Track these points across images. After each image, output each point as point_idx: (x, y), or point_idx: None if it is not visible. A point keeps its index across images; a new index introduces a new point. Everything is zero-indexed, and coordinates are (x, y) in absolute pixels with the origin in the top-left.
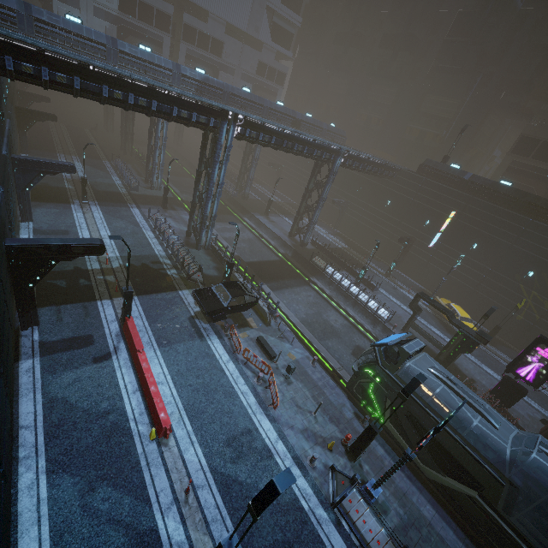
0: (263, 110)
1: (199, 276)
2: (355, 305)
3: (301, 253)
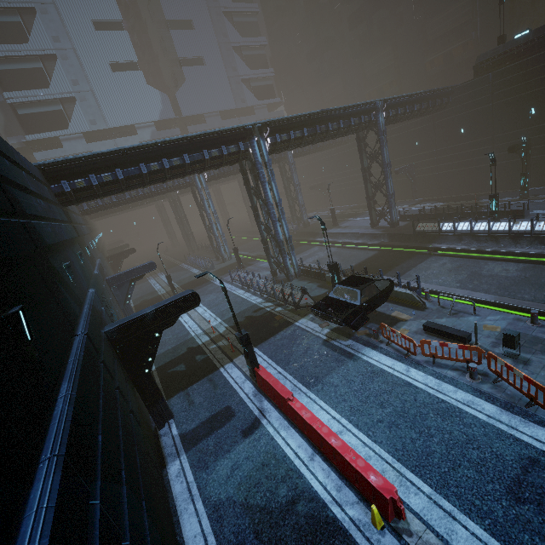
0: None
1: (307, 300)
2: (516, 241)
3: (398, 232)
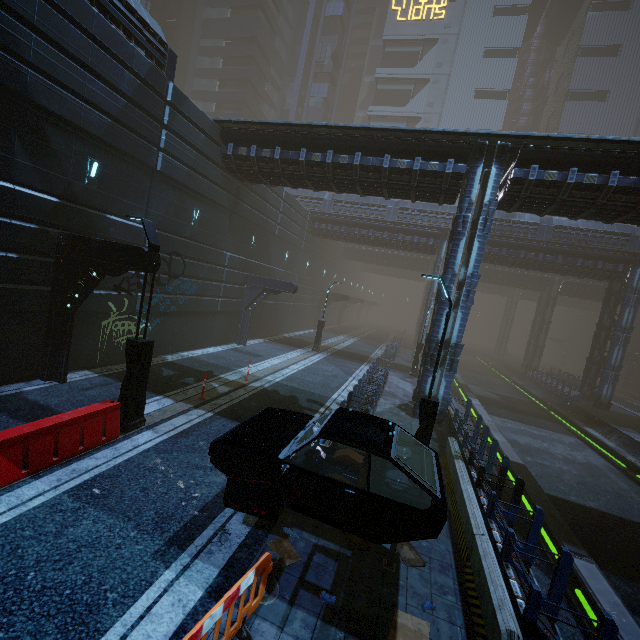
0: (631, 242)
1: None
2: None
3: None
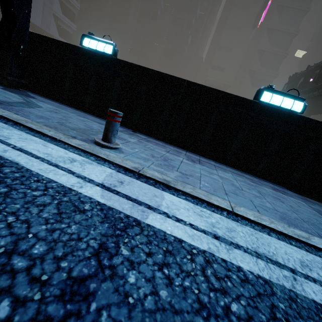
0: None
1: None
2: None
3: None
